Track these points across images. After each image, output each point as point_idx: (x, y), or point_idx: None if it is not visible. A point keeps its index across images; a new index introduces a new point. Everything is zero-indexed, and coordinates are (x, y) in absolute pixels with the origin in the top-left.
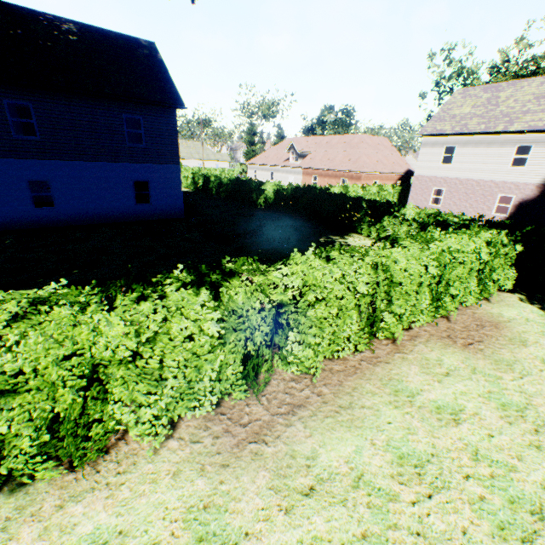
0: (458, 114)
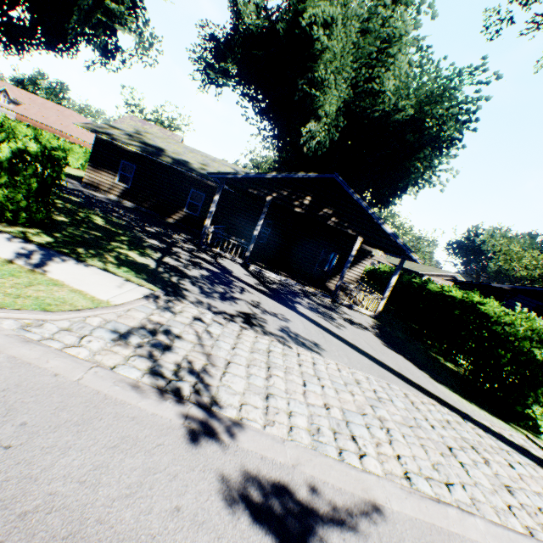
0: None
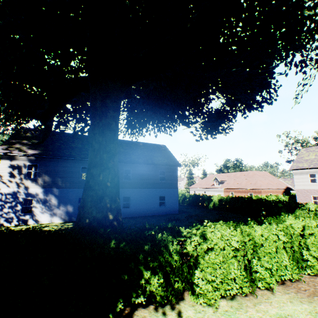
0: (308, 159)
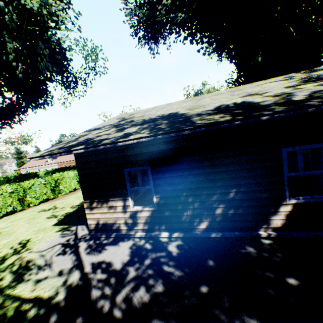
0: None
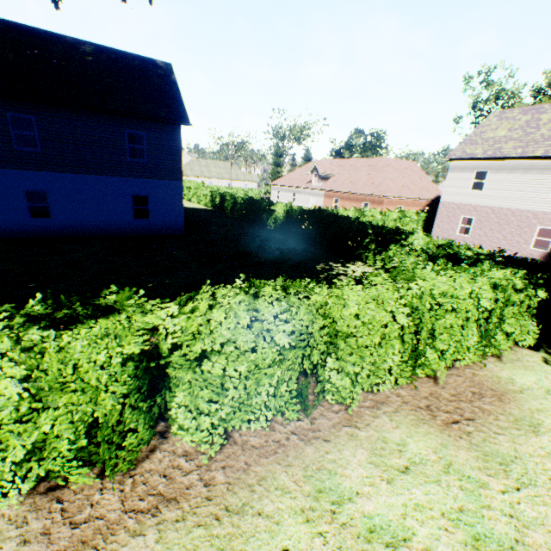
0: (492, 137)
